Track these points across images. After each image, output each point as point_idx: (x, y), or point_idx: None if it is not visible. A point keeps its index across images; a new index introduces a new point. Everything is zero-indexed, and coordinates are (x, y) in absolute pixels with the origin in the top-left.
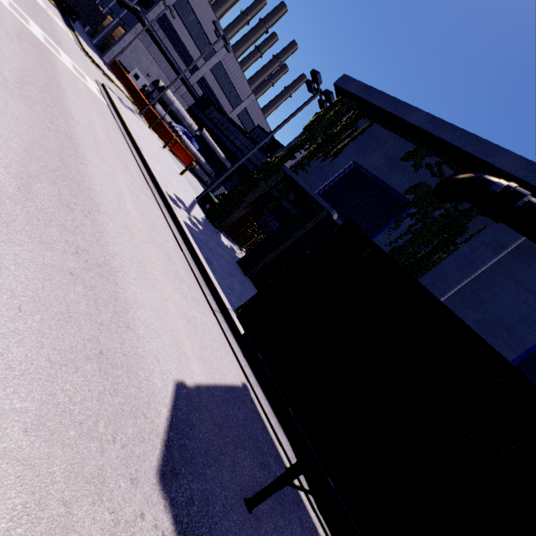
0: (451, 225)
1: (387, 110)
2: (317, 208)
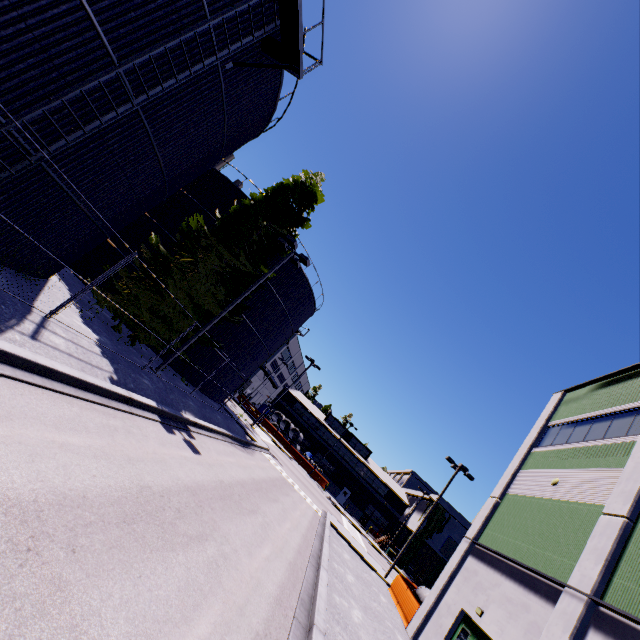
0: None
1: (459, 521)
2: (444, 562)
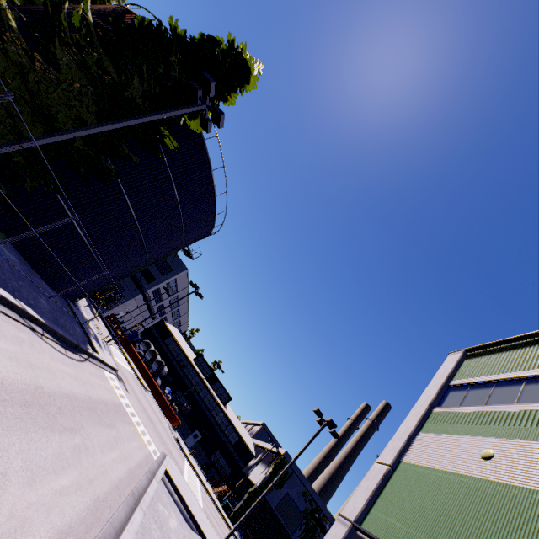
0: (314, 529)
1: (300, 478)
2: (278, 520)
